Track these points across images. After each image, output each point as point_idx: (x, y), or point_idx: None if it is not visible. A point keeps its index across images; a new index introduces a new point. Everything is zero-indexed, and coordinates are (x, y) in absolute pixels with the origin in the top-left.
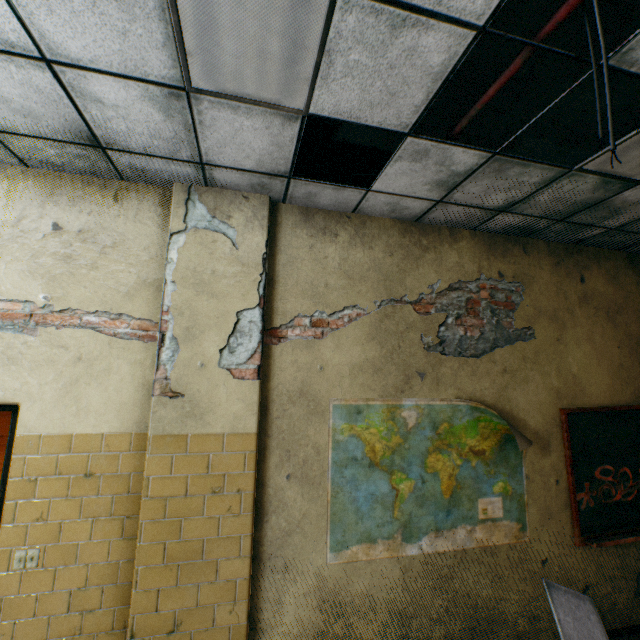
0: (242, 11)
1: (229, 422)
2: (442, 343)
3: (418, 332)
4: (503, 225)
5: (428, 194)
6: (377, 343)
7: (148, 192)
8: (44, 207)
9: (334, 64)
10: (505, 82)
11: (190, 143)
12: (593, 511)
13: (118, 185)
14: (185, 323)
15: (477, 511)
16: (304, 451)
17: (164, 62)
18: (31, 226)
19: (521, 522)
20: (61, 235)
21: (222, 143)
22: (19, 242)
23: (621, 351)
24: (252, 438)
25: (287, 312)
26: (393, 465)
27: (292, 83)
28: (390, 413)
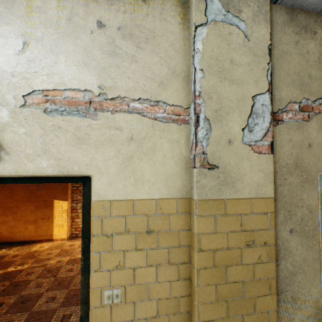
0: None
1: (253, 189)
2: None
3: None
4: None
5: None
6: None
7: None
8: (88, 6)
9: None
10: None
11: None
12: None
13: None
14: (213, 106)
15: None
16: (300, 211)
17: None
18: (80, 23)
19: None
20: (104, 32)
21: None
22: (72, 38)
23: None
24: (271, 202)
25: (282, 99)
26: None
27: None
28: None
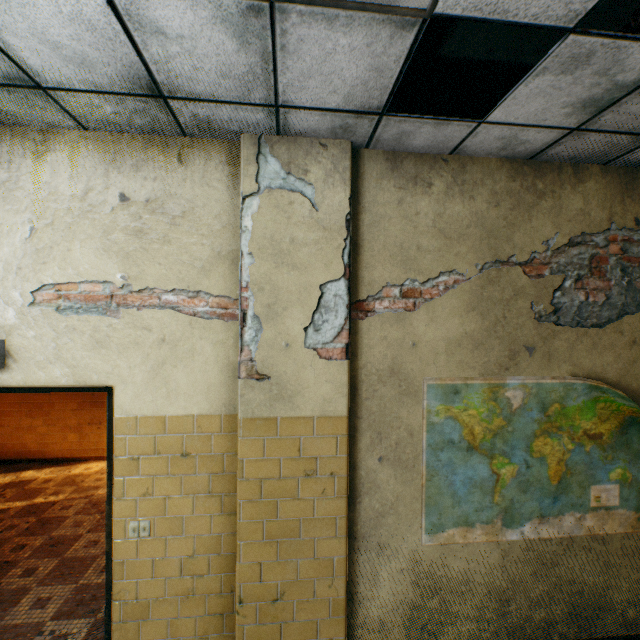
0: None
1: (318, 405)
2: (557, 312)
3: (527, 299)
4: None
5: (563, 120)
6: (478, 314)
7: (213, 148)
8: (108, 176)
9: None
10: None
11: (266, 79)
12: None
13: (180, 143)
14: (266, 300)
15: (588, 498)
16: (396, 433)
17: None
18: (98, 199)
19: (639, 511)
20: (129, 207)
21: (305, 75)
22: (89, 218)
23: None
24: (343, 421)
25: (374, 282)
26: (494, 449)
27: None
28: (491, 393)
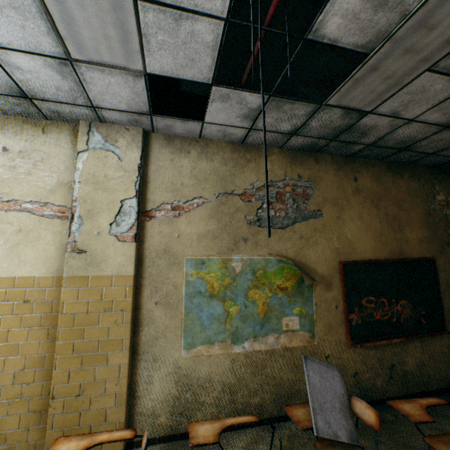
0: (87, 13)
1: (116, 268)
2: (259, 220)
3: (243, 213)
4: (298, 144)
5: (241, 124)
6: (216, 220)
7: (64, 127)
8: None
9: (151, 42)
10: (258, 51)
11: (82, 94)
12: (361, 326)
13: (45, 123)
14: (87, 207)
15: (282, 325)
16: (167, 287)
17: (51, 44)
18: None
19: (312, 332)
20: (8, 154)
21: (102, 93)
22: None
23: (382, 225)
24: (131, 278)
25: (156, 201)
26: (226, 296)
27: (130, 54)
28: (224, 264)
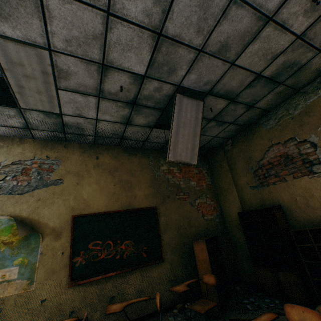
0: None
1: None
2: None
3: None
4: (44, 136)
5: None
6: None
7: None
8: None
9: None
10: None
11: None
12: (85, 266)
13: None
14: None
15: None
16: None
17: None
18: None
19: (31, 279)
20: None
21: None
22: None
23: (116, 187)
24: None
25: None
26: None
27: None
28: None
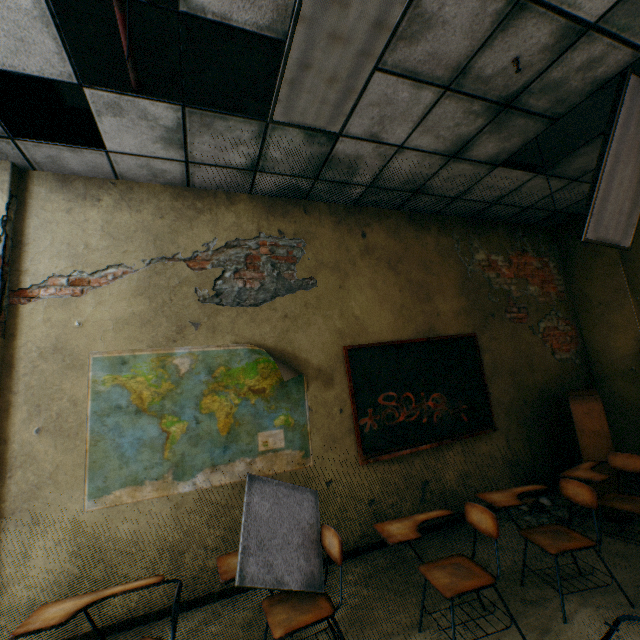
0: None
1: None
2: (219, 295)
3: (192, 286)
4: (273, 187)
5: (169, 154)
6: (146, 298)
7: None
8: None
9: None
10: (125, 31)
11: None
12: (378, 433)
13: None
14: None
15: (258, 444)
16: (58, 404)
17: None
18: None
19: (305, 450)
20: None
21: None
22: None
23: (403, 294)
24: None
25: (39, 273)
26: (164, 410)
27: None
28: (161, 362)
